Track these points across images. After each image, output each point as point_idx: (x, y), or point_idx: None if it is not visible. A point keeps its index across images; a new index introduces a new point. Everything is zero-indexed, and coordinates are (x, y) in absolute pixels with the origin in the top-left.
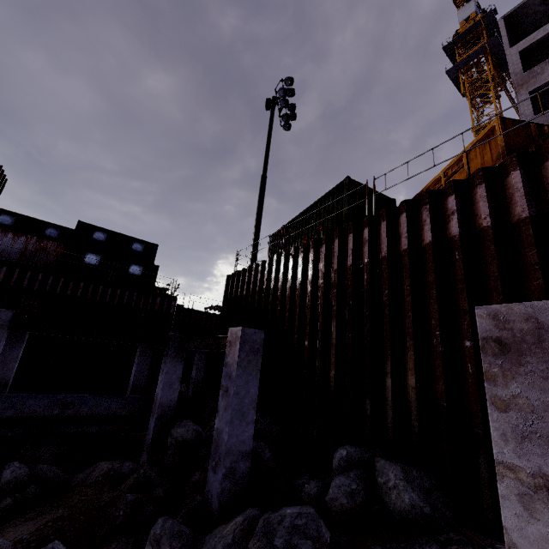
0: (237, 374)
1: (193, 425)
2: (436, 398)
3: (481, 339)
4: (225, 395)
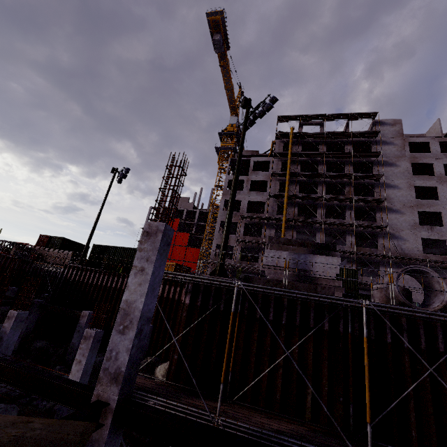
0: (84, 326)
1: (45, 341)
2: None
3: None
4: (78, 332)
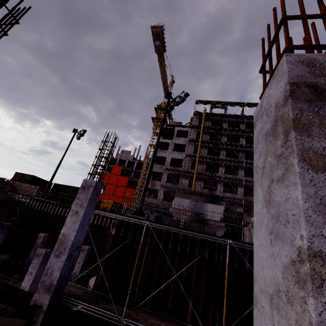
0: (40, 245)
1: (9, 255)
2: (80, 251)
3: (81, 249)
4: (34, 250)
